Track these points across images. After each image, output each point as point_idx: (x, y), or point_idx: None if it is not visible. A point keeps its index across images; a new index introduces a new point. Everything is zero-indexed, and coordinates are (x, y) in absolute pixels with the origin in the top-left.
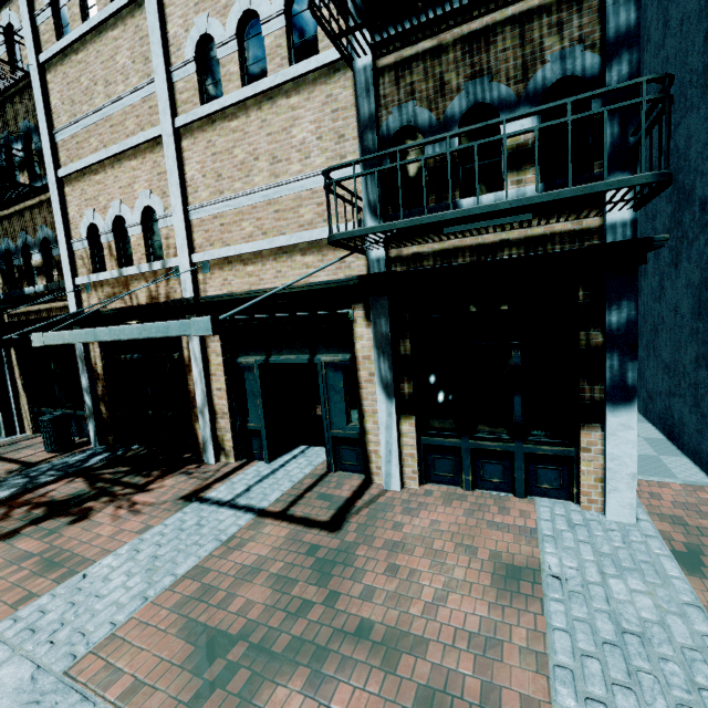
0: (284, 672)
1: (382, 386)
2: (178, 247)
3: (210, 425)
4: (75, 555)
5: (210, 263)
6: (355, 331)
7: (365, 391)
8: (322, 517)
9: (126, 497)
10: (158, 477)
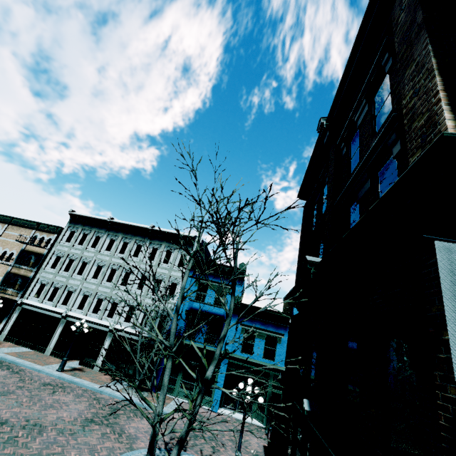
0: None
1: None
2: None
3: None
4: None
5: None
6: None
7: None
8: None
9: None
10: None
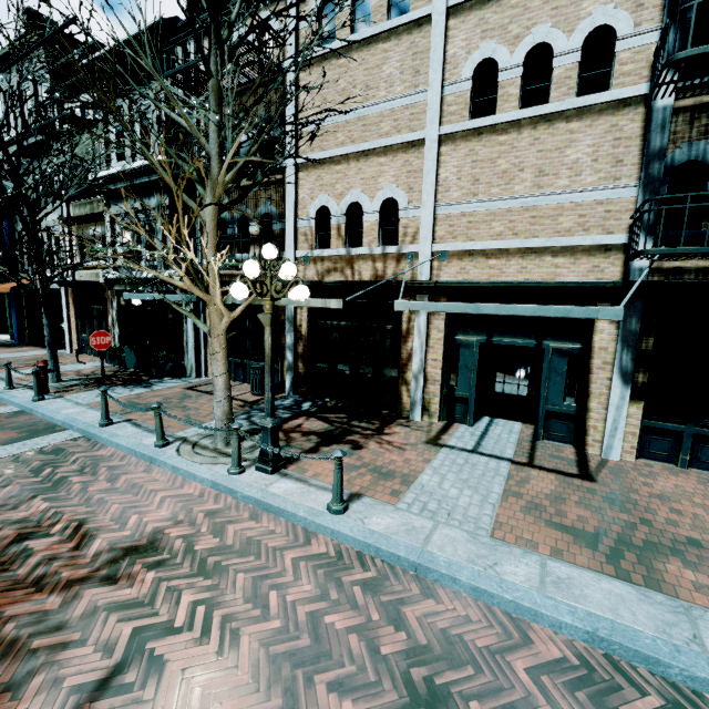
0: (656, 557)
1: (619, 374)
2: (421, 236)
3: (422, 389)
4: (391, 471)
5: (449, 253)
6: (596, 325)
7: (595, 376)
8: (570, 470)
9: (375, 436)
10: (382, 425)
